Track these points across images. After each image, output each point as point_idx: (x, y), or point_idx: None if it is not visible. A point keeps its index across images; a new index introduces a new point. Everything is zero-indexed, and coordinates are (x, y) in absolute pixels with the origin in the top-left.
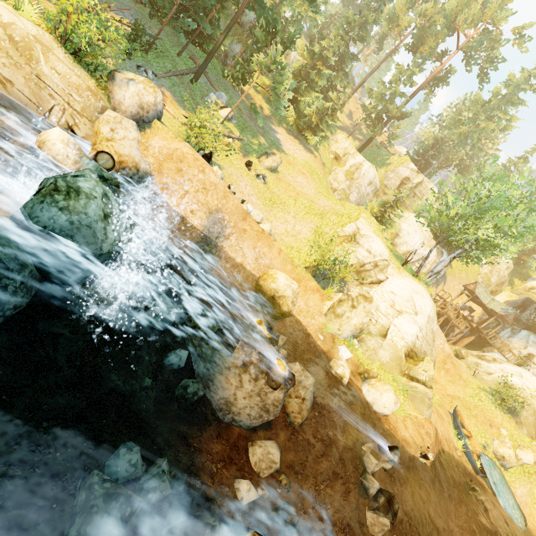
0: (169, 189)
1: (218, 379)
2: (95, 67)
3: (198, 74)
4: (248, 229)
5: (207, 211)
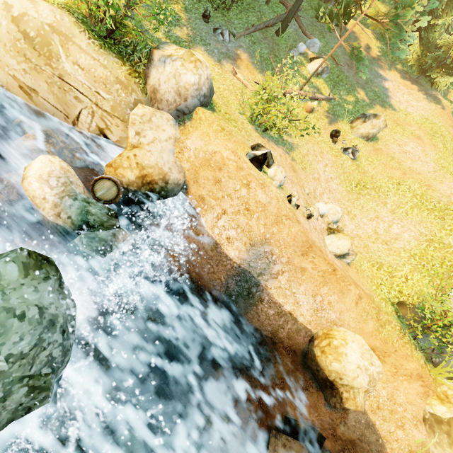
0: (205, 203)
1: None
2: (133, 47)
3: (285, 22)
4: (308, 268)
5: (247, 242)
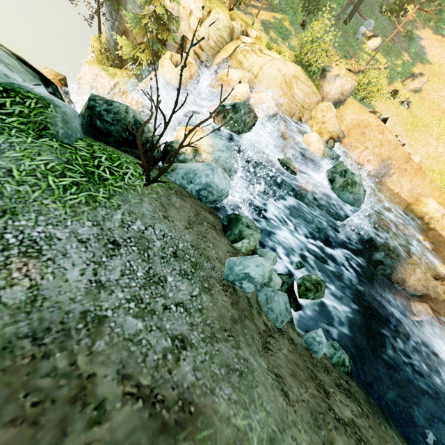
0: (352, 146)
1: (398, 268)
2: (313, 72)
3: (352, 14)
4: (408, 169)
5: (380, 160)
